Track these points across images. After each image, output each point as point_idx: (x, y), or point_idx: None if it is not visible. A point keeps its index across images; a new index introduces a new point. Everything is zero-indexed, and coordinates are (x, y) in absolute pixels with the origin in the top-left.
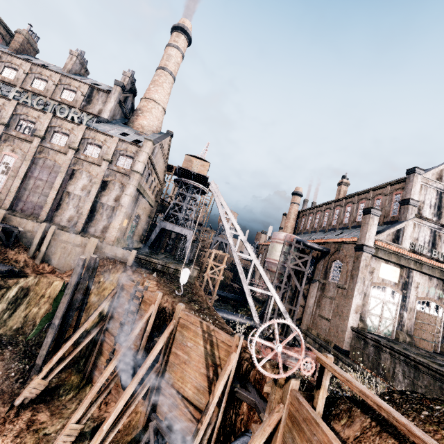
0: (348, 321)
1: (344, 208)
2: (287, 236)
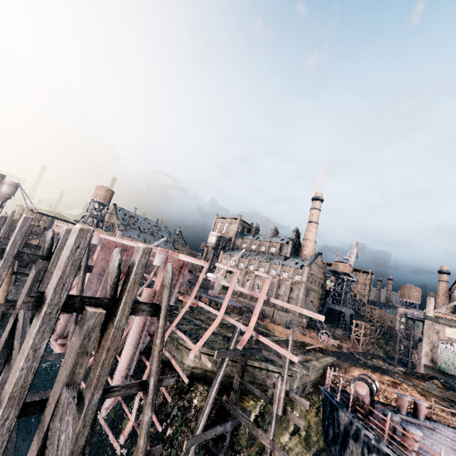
0: (421, 361)
1: None
2: (403, 311)
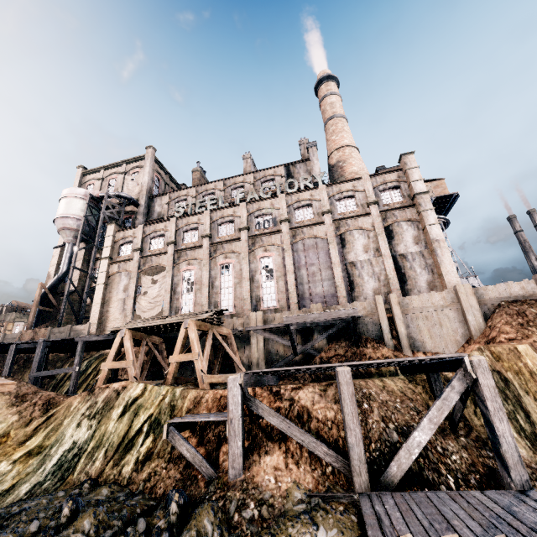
0: None
1: None
2: None
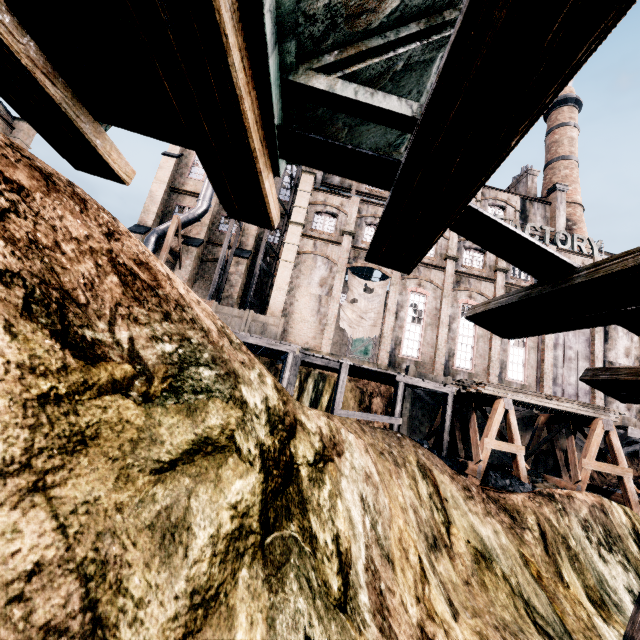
0: None
1: None
2: None
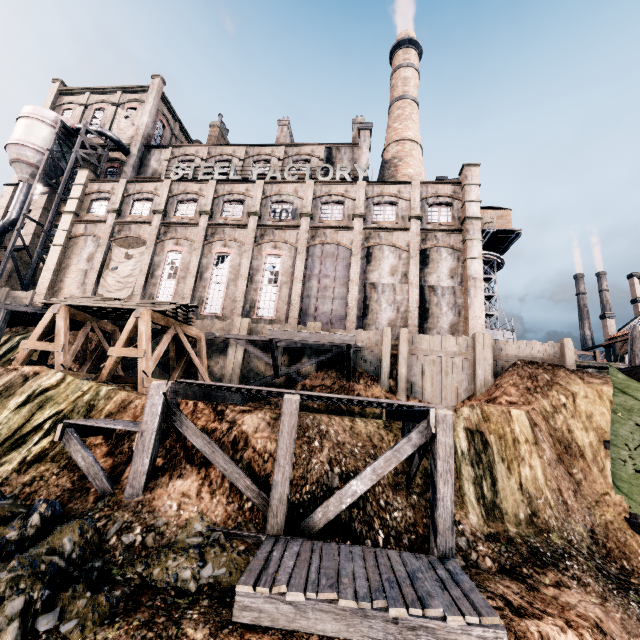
0: None
1: None
2: None
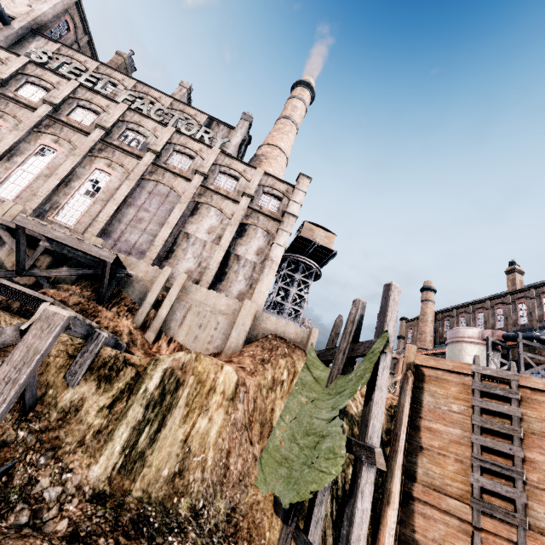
0: None
1: (537, 300)
2: (487, 333)
